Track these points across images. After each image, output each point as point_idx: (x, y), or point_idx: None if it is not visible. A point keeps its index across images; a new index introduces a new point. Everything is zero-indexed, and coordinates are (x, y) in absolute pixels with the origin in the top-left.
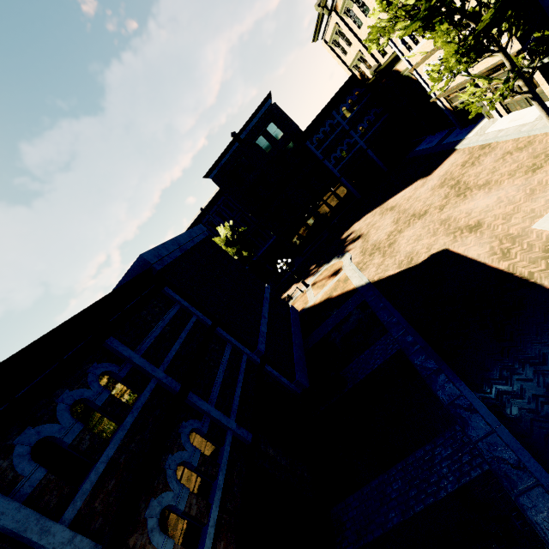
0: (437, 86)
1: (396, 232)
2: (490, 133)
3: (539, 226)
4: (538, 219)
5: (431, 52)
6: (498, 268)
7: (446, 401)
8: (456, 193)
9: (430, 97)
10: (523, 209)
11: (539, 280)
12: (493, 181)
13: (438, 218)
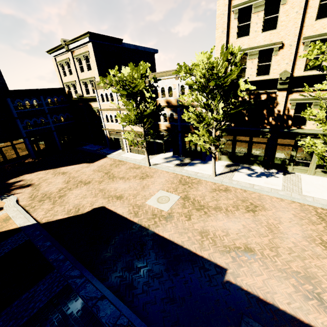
0: (108, 124)
1: (67, 189)
2: (123, 156)
3: (149, 203)
4: (148, 199)
5: (112, 109)
6: (134, 221)
7: (111, 324)
8: (108, 177)
9: (101, 127)
10: (141, 194)
11: (153, 229)
12: (127, 177)
13: (98, 187)
